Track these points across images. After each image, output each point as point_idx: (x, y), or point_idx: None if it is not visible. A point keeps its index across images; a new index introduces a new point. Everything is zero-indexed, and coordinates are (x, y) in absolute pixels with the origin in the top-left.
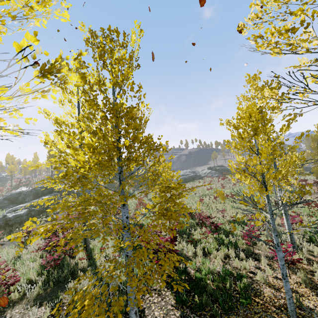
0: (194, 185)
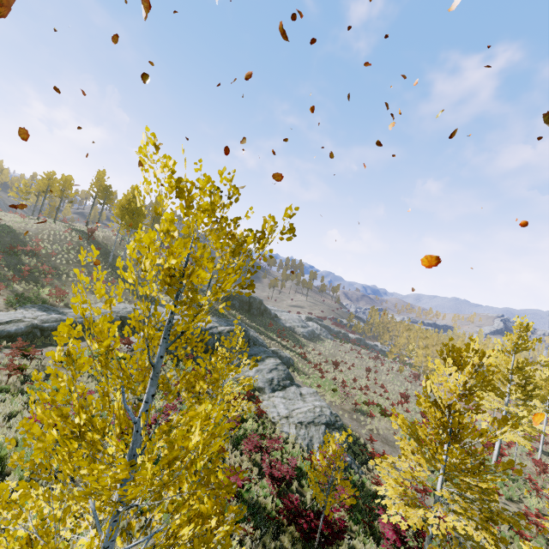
0: (330, 351)
